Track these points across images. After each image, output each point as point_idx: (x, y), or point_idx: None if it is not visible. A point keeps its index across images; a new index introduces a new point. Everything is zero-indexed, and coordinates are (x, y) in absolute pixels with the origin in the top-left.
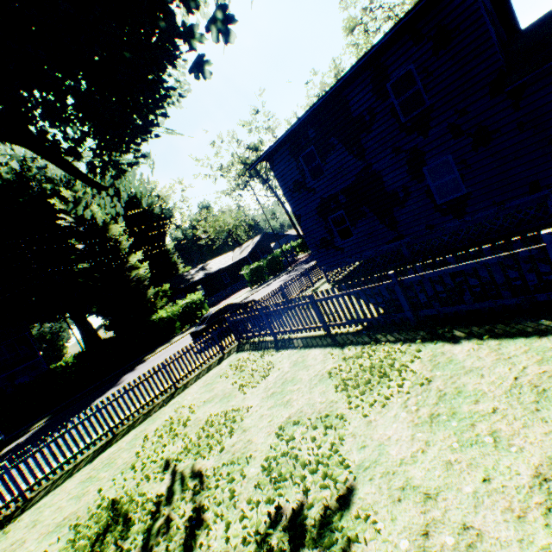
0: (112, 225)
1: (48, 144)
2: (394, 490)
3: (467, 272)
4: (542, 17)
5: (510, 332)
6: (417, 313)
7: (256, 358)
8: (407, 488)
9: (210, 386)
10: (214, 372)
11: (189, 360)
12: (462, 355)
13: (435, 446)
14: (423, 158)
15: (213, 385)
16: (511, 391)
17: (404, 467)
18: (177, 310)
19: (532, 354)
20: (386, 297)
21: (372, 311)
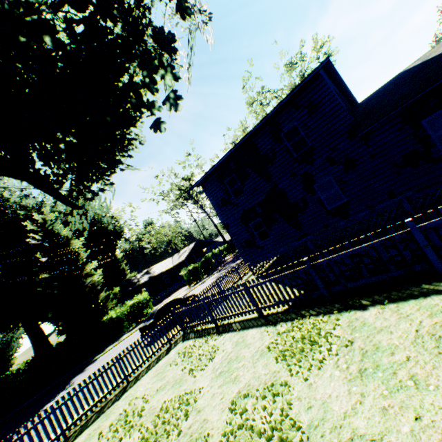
0: (73, 240)
1: (41, 177)
2: (344, 441)
3: (361, 254)
4: (370, 96)
5: (402, 296)
6: (329, 289)
7: (201, 343)
8: (355, 438)
9: (161, 375)
10: (163, 361)
11: (140, 353)
12: (372, 318)
13: (369, 396)
14: (313, 179)
15: (164, 373)
16: (416, 341)
17: (348, 420)
18: (125, 309)
19: (423, 311)
20: (304, 279)
21: (294, 292)
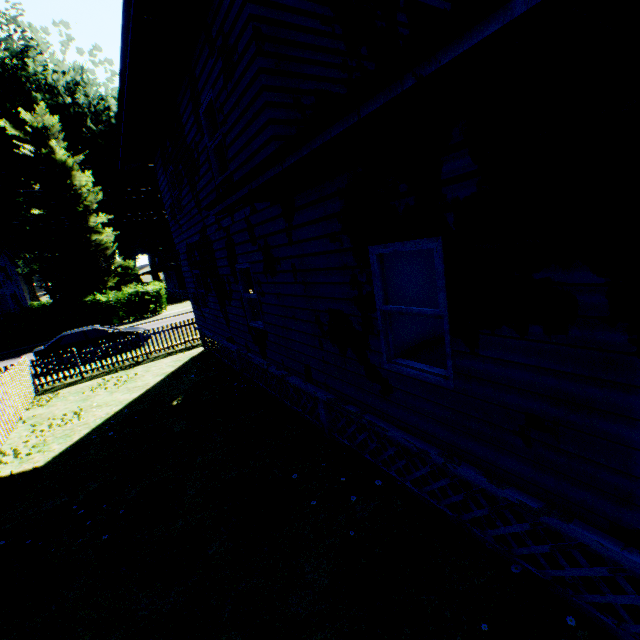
0: (76, 172)
1: None
2: None
3: None
4: None
5: None
6: None
7: None
8: None
9: None
10: None
11: None
12: None
13: None
14: (235, 251)
15: None
16: None
17: None
18: (122, 297)
19: None
20: None
21: None
